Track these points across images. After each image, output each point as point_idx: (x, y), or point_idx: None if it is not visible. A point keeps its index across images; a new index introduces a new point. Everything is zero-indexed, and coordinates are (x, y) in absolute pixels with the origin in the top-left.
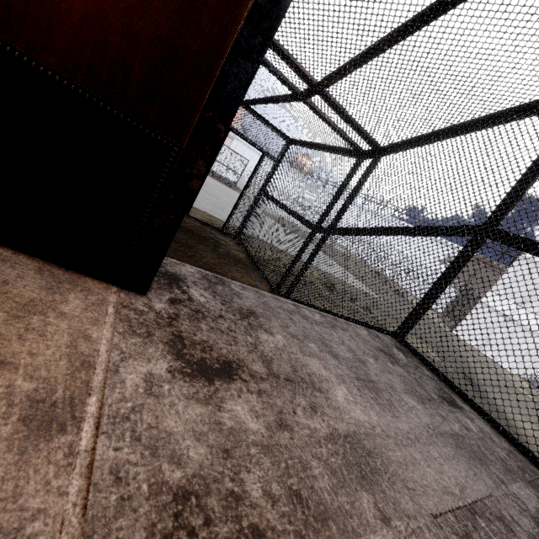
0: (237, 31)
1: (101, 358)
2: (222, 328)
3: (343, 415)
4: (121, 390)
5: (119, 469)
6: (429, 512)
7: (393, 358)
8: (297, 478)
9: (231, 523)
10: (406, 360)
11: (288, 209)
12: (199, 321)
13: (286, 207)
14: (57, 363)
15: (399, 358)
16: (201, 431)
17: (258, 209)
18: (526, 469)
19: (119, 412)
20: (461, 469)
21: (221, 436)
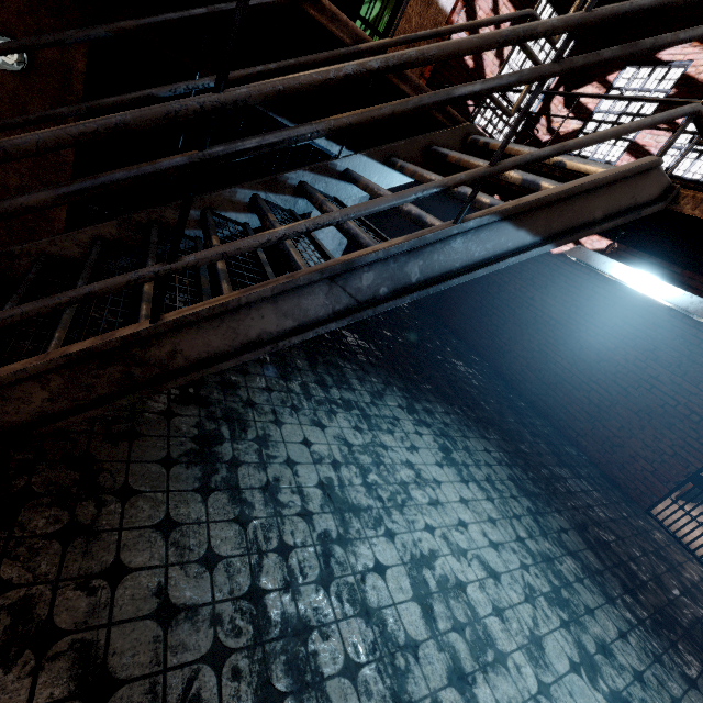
0: None
1: None
2: None
3: None
4: None
5: None
6: None
7: None
8: None
9: None
10: None
11: None
12: None
13: None
14: None
15: None
16: None
17: None
18: None
19: None
20: None
21: None
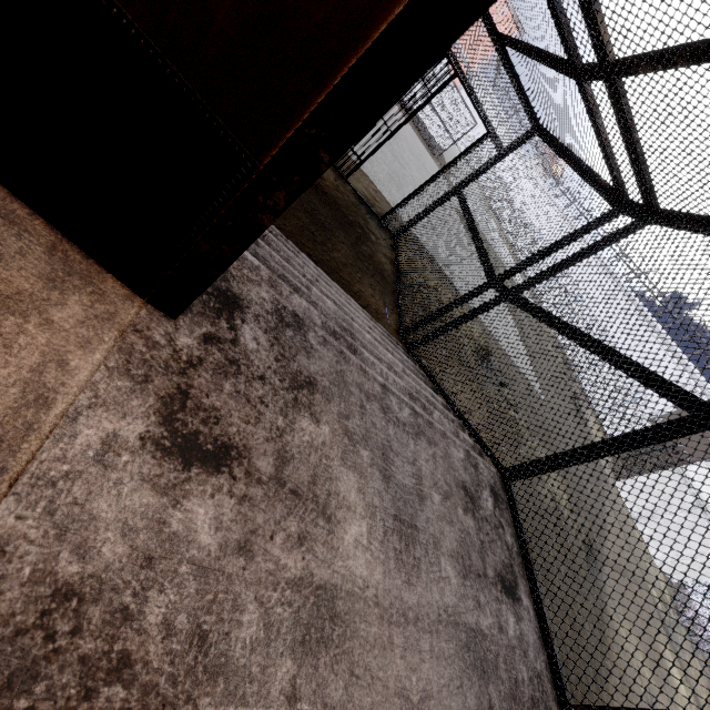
0: (403, 5)
1: (65, 397)
2: (253, 395)
3: (335, 560)
4: (66, 446)
5: (9, 541)
6: (358, 709)
7: (474, 503)
8: (217, 618)
9: (102, 641)
10: (491, 511)
11: (476, 233)
12: (226, 377)
13: (476, 230)
14: (7, 389)
15: (483, 506)
16: (134, 526)
17: (440, 212)
18: (541, 704)
19: (48, 473)
20: (446, 675)
21: (156, 539)
